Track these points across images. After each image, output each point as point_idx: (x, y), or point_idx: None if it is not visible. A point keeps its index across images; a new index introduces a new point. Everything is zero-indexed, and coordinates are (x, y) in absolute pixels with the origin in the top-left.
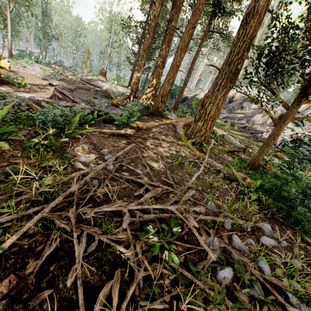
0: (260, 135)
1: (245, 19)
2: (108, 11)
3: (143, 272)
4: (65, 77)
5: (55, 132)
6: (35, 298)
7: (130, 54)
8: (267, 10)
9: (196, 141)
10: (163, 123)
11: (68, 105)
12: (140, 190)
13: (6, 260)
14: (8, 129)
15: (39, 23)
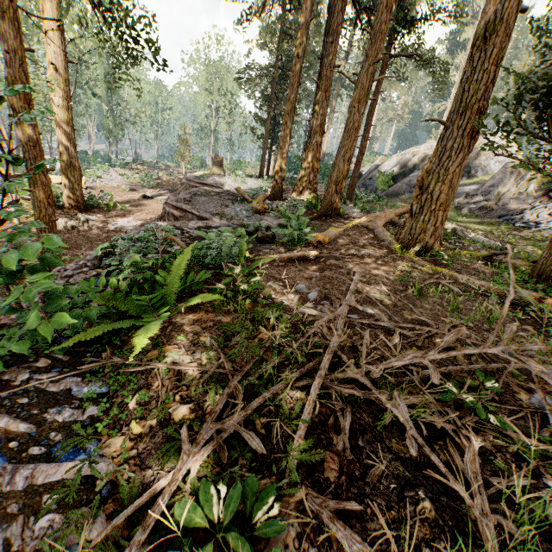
0: (518, 217)
1: (481, 35)
2: (204, 61)
3: (476, 443)
4: (159, 181)
5: (243, 271)
6: (370, 475)
7: (250, 121)
8: (518, 12)
9: (421, 249)
10: (347, 227)
11: (199, 225)
12: (393, 337)
13: (307, 436)
14: (199, 276)
15: (104, 104)
